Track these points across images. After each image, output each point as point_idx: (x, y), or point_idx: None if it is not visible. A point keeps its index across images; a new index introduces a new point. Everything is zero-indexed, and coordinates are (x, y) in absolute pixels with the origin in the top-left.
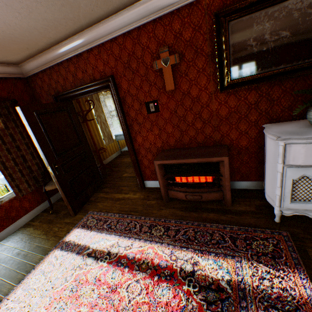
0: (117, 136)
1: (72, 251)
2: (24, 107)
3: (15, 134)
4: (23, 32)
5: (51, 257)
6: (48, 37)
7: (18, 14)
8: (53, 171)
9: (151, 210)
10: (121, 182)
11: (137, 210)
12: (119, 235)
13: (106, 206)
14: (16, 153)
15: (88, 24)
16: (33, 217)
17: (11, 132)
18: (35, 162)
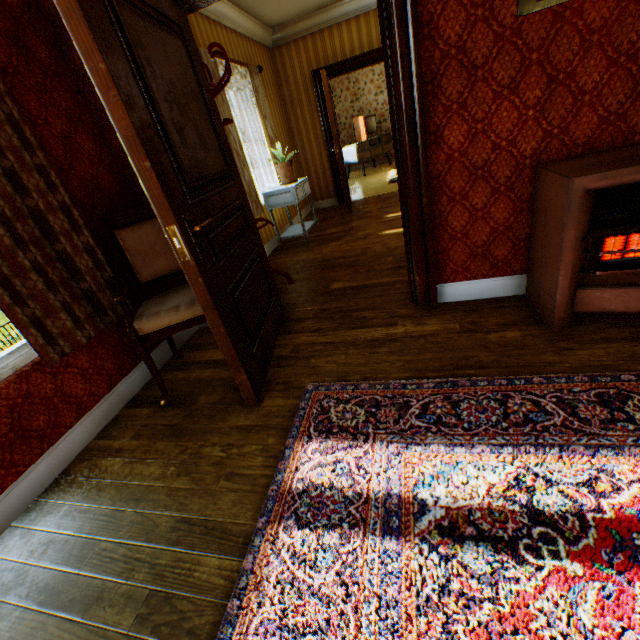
0: (271, 197)
1: (356, 527)
2: None
3: None
4: None
5: (275, 562)
6: None
7: None
8: (188, 247)
9: (531, 356)
10: (341, 301)
11: (479, 363)
12: (499, 445)
13: (350, 366)
14: (10, 200)
15: None
16: (104, 425)
17: None
18: (82, 242)
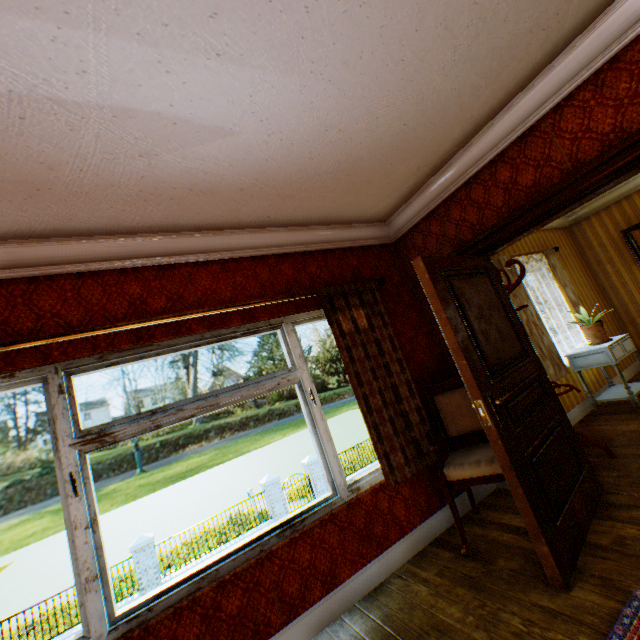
0: (576, 358)
1: None
2: (425, 259)
3: (382, 340)
4: (432, 116)
5: None
6: (466, 119)
7: (450, 55)
8: (489, 415)
9: None
10: None
11: None
12: None
13: None
14: (383, 379)
15: (574, 29)
16: (413, 552)
17: (377, 335)
18: (413, 403)
